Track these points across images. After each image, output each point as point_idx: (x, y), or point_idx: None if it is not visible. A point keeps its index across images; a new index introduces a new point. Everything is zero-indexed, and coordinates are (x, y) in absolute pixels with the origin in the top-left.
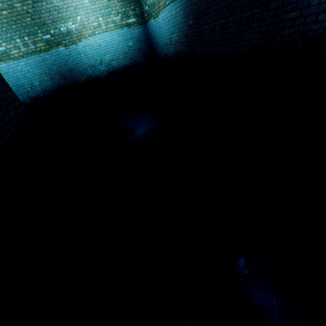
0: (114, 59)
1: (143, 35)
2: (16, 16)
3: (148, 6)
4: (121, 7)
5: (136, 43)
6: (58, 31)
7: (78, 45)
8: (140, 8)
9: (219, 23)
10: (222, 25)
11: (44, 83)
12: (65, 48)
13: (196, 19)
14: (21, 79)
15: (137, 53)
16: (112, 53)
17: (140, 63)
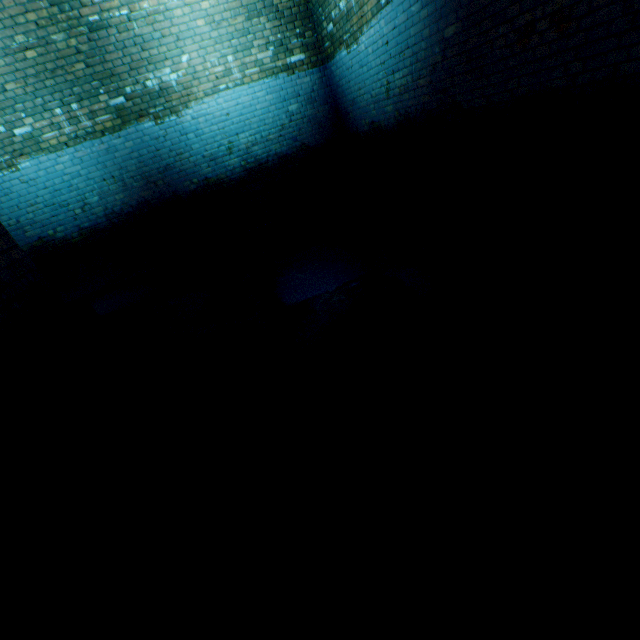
0: (257, 141)
1: (321, 89)
2: (55, 61)
3: (335, 23)
4: (274, 32)
5: (305, 105)
6: (141, 89)
7: (183, 114)
8: (315, 32)
9: (551, 8)
10: (563, 12)
11: (109, 197)
12: (156, 123)
13: (470, 18)
14: (63, 191)
15: (308, 127)
16: (254, 128)
17: (314, 148)
